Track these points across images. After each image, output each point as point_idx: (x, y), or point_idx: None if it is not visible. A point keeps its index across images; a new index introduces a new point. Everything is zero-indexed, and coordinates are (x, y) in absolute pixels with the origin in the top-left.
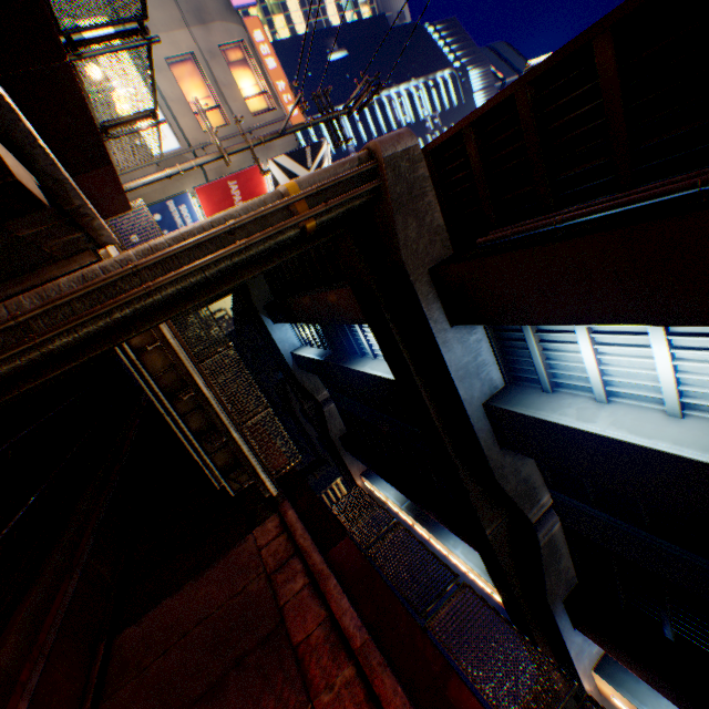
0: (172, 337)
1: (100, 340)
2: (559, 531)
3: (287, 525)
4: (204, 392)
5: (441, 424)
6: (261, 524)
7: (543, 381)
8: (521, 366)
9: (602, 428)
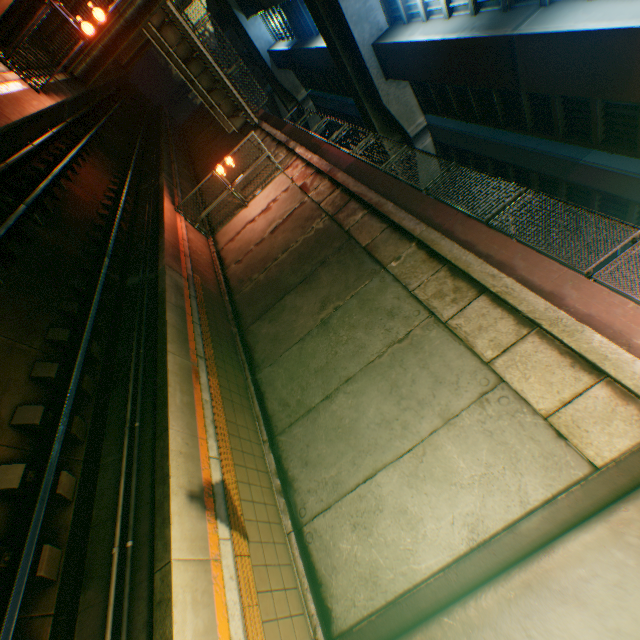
0: (176, 12)
1: (143, 14)
2: (431, 145)
3: (263, 132)
4: (204, 54)
5: (351, 70)
6: (252, 137)
7: (402, 16)
8: (394, 8)
9: (414, 38)
